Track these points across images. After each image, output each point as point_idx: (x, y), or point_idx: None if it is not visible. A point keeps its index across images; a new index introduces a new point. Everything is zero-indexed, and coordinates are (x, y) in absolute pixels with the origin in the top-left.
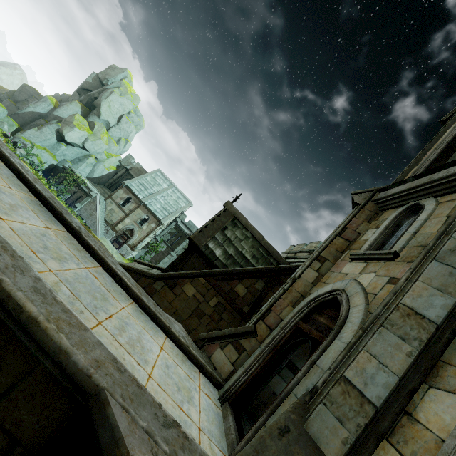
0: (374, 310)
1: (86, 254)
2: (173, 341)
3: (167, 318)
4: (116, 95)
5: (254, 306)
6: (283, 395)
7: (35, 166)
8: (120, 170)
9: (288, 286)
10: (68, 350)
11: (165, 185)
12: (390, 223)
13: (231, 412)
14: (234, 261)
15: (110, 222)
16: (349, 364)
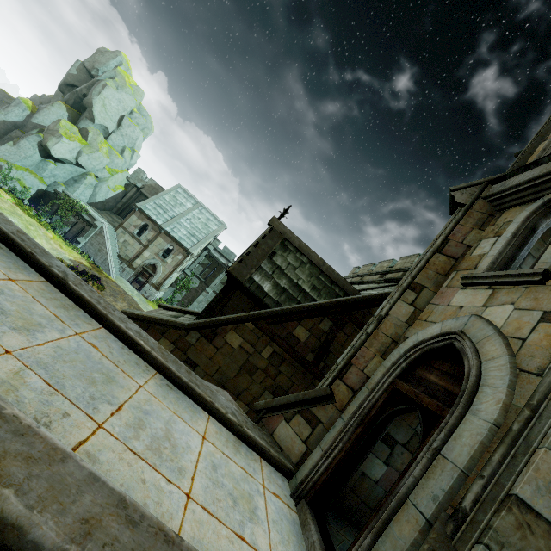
0: (528, 366)
1: (78, 311)
2: (219, 421)
3: (208, 389)
4: (111, 90)
5: (321, 353)
6: (395, 504)
7: (19, 193)
8: (130, 190)
9: (373, 328)
10: (20, 521)
11: (189, 205)
12: (520, 227)
13: (312, 516)
14: (288, 297)
15: (125, 258)
16: (519, 472)
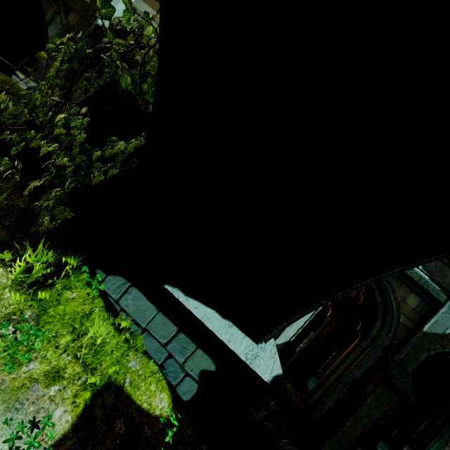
0: None
1: None
2: None
3: None
4: None
5: None
6: None
7: None
8: None
9: None
10: None
11: None
12: None
13: None
14: None
15: None
16: None
